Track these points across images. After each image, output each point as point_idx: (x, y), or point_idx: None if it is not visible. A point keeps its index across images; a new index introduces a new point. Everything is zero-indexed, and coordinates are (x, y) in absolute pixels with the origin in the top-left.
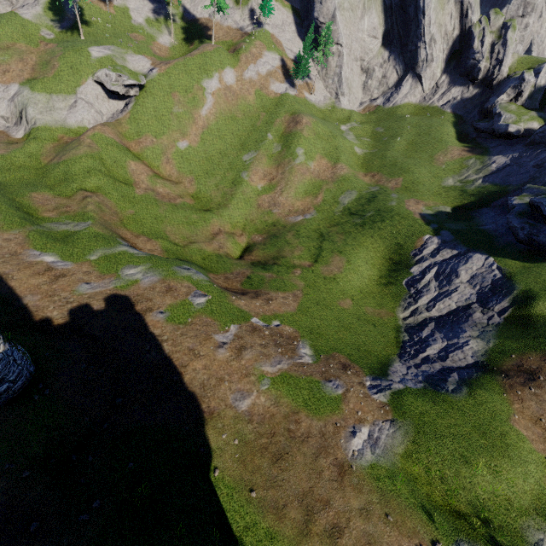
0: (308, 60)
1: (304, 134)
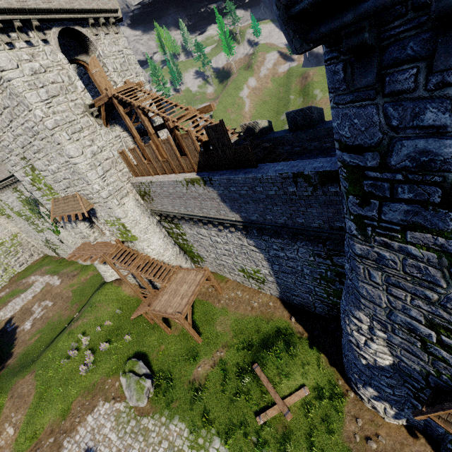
0: None
1: (315, 80)
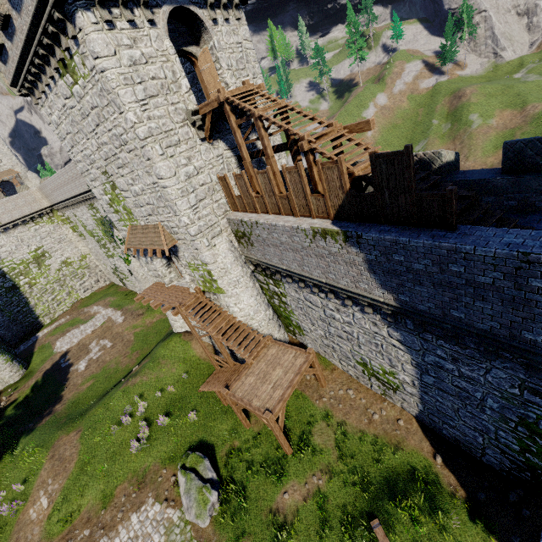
0: (453, 44)
1: (473, 101)
